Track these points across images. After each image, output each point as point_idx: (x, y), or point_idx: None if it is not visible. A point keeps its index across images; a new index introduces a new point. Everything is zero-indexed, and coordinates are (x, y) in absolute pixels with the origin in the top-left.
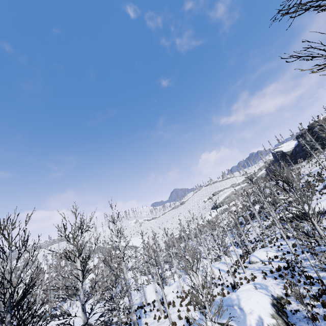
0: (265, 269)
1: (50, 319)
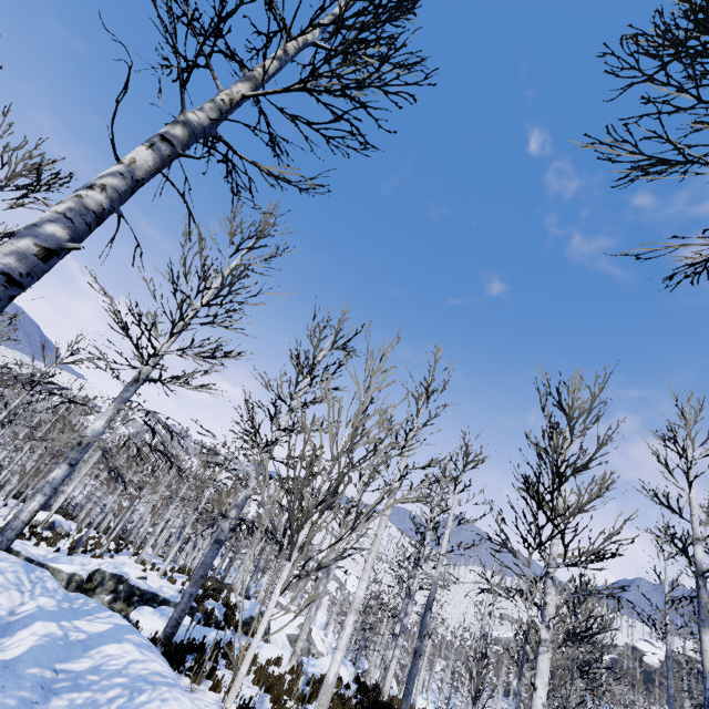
0: None
1: None
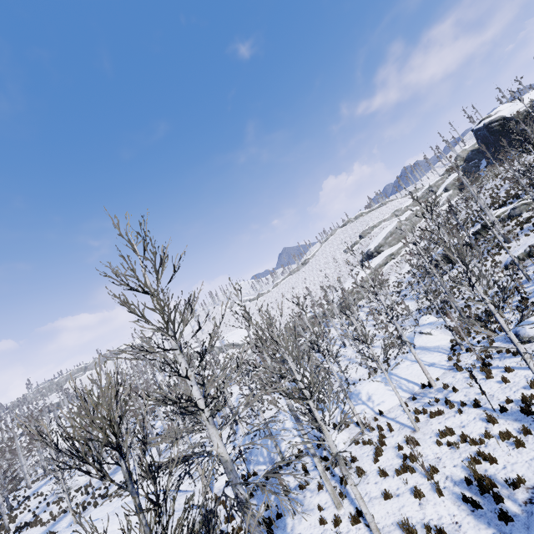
0: None
1: (103, 494)
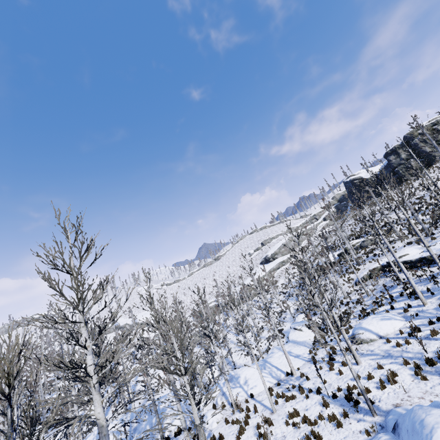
0: (404, 356)
1: None
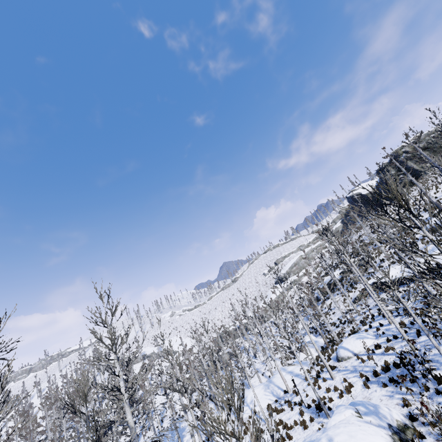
0: (364, 370)
1: None
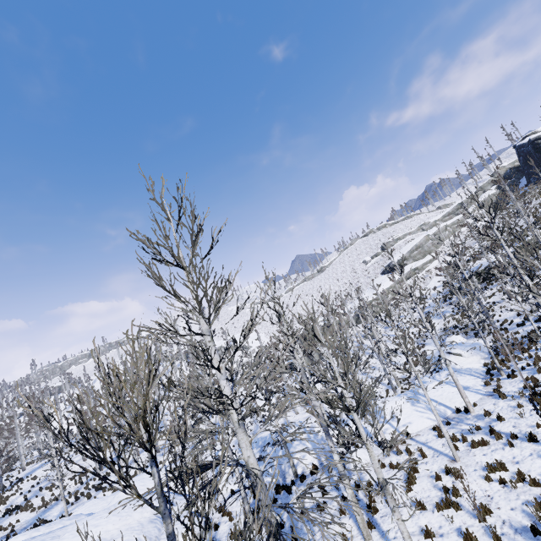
0: None
1: (97, 486)
